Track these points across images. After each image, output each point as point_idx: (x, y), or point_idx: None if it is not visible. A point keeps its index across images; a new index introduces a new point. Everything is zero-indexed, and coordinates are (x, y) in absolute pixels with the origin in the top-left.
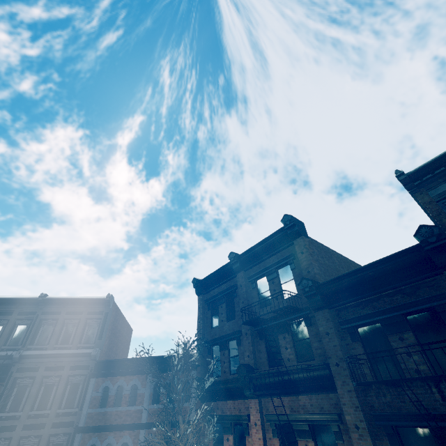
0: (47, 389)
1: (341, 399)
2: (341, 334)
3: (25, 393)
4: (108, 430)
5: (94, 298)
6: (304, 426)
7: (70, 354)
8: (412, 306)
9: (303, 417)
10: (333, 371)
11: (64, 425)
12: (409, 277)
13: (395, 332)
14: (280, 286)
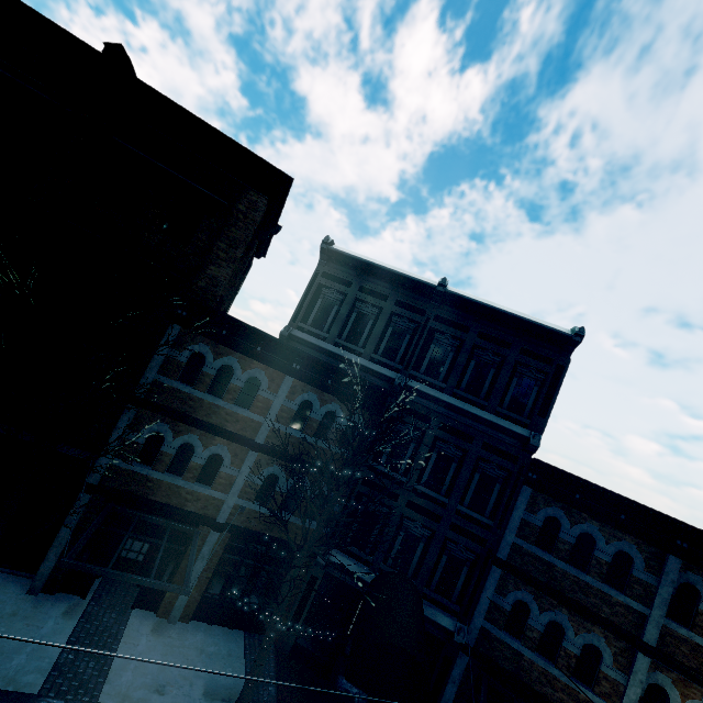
0: (441, 461)
1: None
2: None
3: (407, 449)
4: (556, 599)
5: (546, 326)
6: None
7: (485, 420)
8: None
9: None
10: None
11: (469, 536)
12: None
13: None
14: None
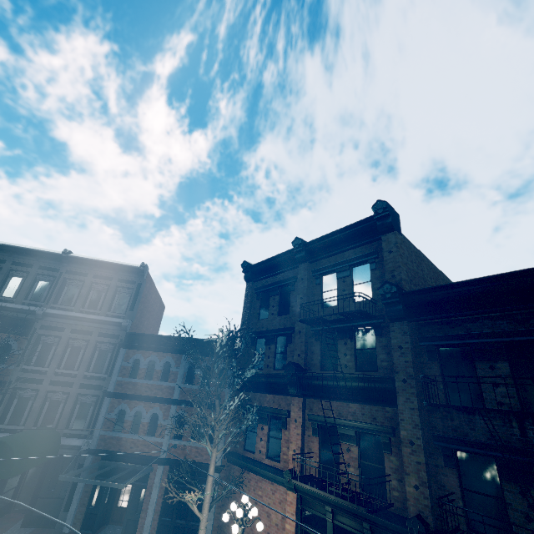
0: (74, 351)
1: (400, 415)
2: (417, 351)
3: (50, 351)
4: (138, 399)
5: (126, 265)
6: (351, 431)
7: (98, 320)
8: (519, 335)
9: (351, 424)
10: (397, 387)
11: (92, 387)
12: (526, 301)
13: (487, 359)
14: (352, 287)
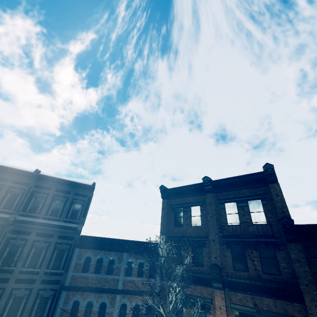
0: (37, 251)
1: (309, 310)
2: (310, 264)
3: (17, 252)
4: (89, 291)
5: (82, 183)
6: None
7: (59, 225)
8: None
9: (269, 314)
10: (302, 289)
11: (51, 282)
12: None
13: None
14: (249, 214)
